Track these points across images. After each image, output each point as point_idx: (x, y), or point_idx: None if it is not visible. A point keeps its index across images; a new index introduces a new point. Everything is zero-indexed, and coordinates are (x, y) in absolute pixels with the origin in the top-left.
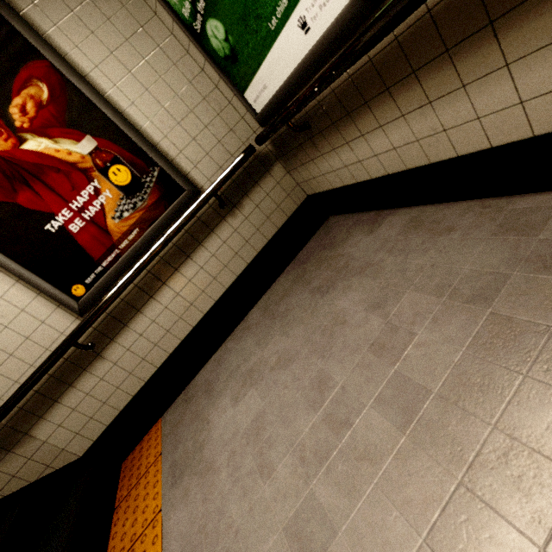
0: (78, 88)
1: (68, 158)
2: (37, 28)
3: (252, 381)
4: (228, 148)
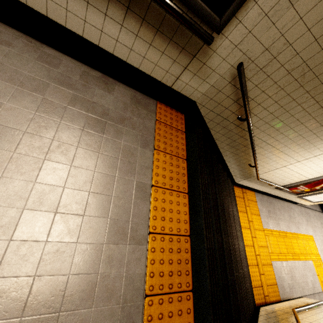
0: None
1: None
2: None
3: None
4: None
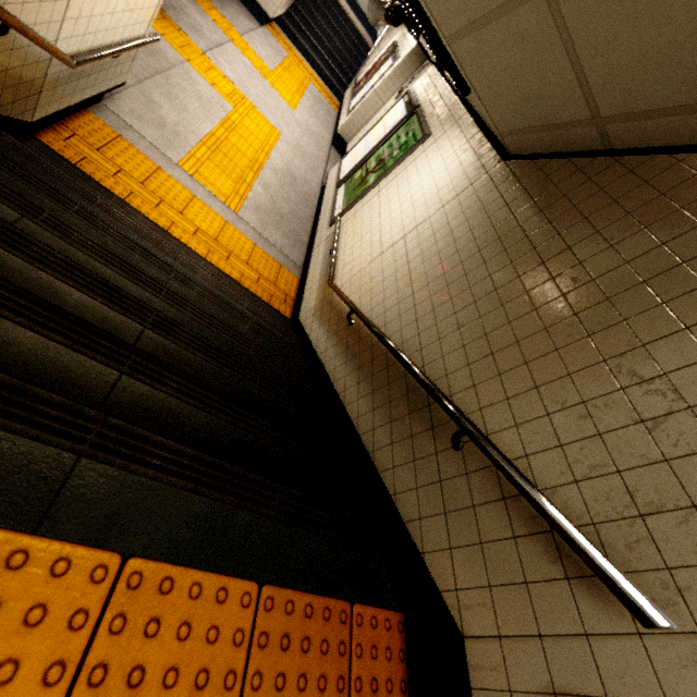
0: None
1: None
2: None
3: (347, 7)
4: None
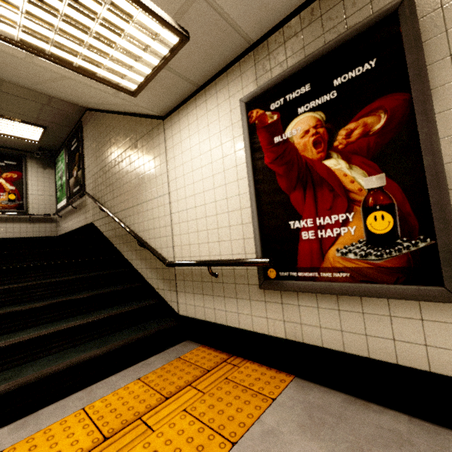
0: (23, 181)
1: (5, 187)
2: (27, 169)
3: None
4: (46, 212)
